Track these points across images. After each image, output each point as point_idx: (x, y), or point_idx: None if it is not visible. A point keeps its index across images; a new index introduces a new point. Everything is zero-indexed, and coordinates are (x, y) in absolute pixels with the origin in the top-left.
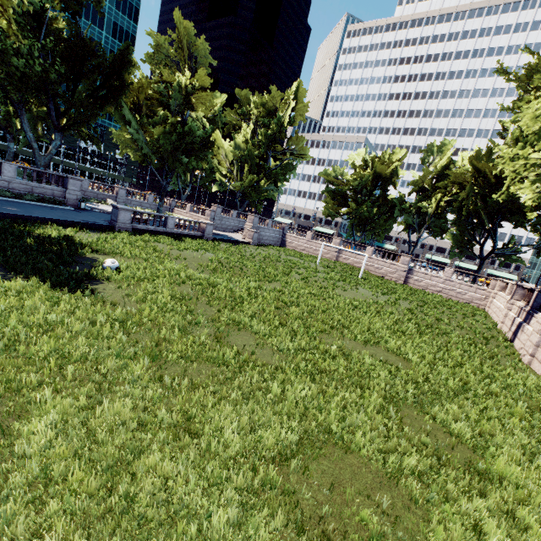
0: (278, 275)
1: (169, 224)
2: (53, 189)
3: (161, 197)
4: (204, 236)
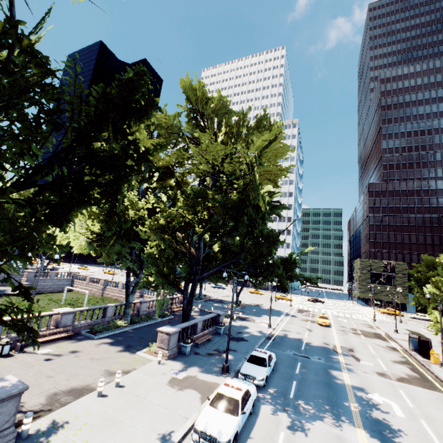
0: None
1: None
2: None
3: None
4: None
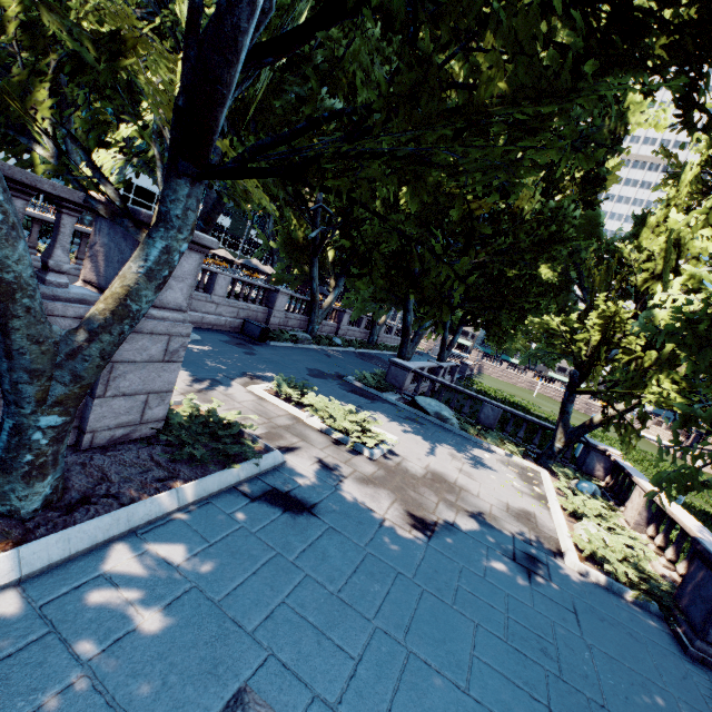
0: None
1: (468, 369)
2: (398, 339)
3: None
4: (472, 374)
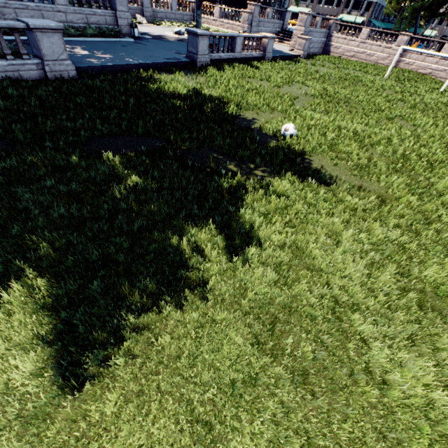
0: (392, 107)
1: (237, 46)
2: (104, 14)
3: (198, 2)
4: (265, 56)
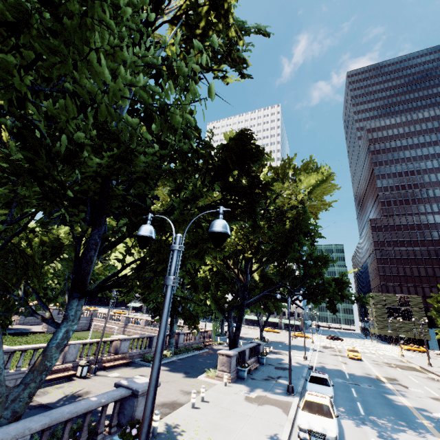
0: None
1: None
2: None
3: None
4: None
